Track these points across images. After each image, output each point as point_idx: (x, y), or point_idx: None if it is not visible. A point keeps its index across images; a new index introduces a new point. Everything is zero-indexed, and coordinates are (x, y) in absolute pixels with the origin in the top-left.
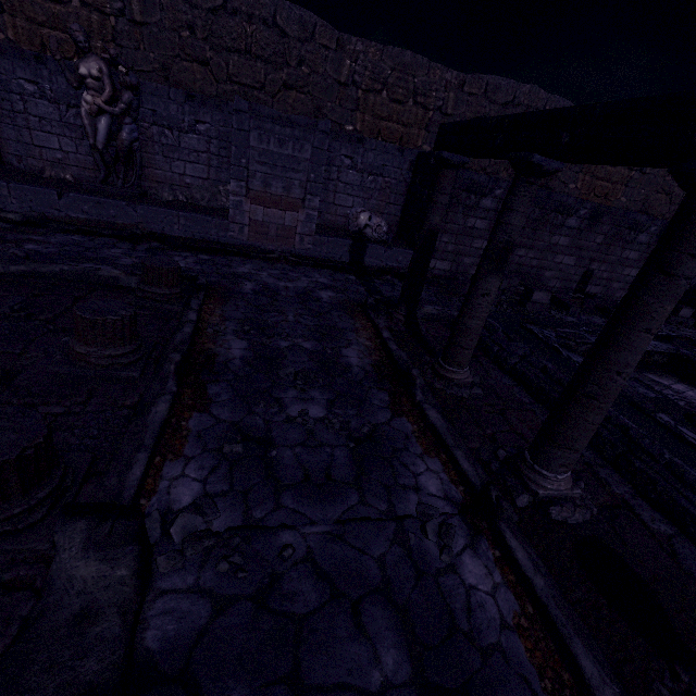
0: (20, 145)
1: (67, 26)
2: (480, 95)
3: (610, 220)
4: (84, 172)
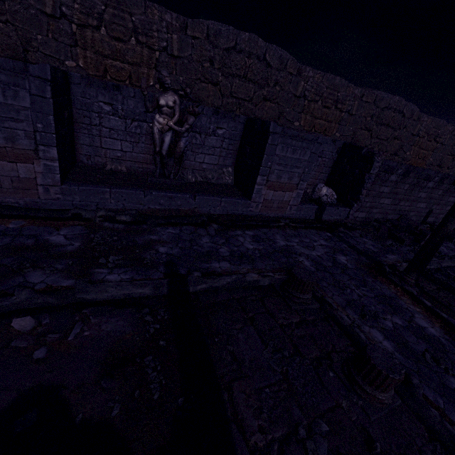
0: (90, 147)
1: (126, 58)
2: (371, 102)
3: (447, 181)
4: (134, 164)
